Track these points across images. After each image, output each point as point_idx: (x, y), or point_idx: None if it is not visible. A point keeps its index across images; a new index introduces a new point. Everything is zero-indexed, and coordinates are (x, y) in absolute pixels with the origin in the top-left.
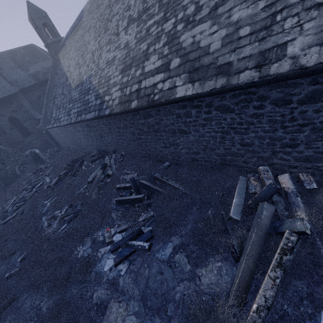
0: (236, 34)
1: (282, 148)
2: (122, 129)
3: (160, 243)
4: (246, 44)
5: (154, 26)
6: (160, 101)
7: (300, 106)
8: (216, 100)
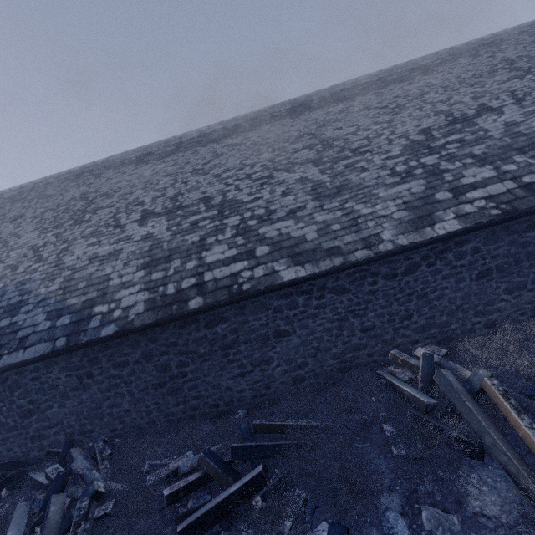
0: (329, 228)
1: (401, 323)
2: (132, 367)
3: (371, 532)
4: (343, 234)
5: (205, 220)
6: (256, 289)
7: (403, 277)
8: (330, 281)
